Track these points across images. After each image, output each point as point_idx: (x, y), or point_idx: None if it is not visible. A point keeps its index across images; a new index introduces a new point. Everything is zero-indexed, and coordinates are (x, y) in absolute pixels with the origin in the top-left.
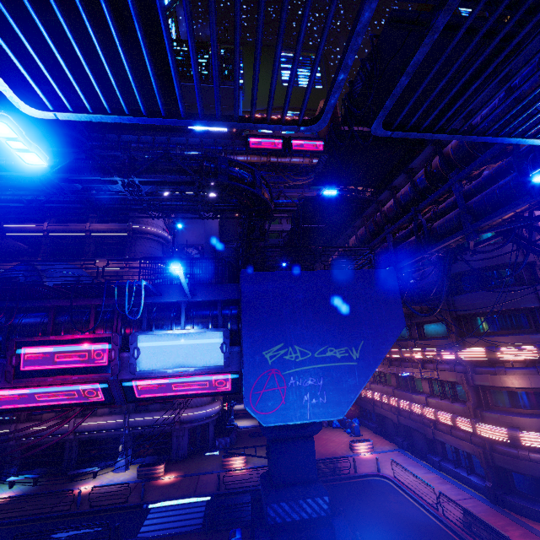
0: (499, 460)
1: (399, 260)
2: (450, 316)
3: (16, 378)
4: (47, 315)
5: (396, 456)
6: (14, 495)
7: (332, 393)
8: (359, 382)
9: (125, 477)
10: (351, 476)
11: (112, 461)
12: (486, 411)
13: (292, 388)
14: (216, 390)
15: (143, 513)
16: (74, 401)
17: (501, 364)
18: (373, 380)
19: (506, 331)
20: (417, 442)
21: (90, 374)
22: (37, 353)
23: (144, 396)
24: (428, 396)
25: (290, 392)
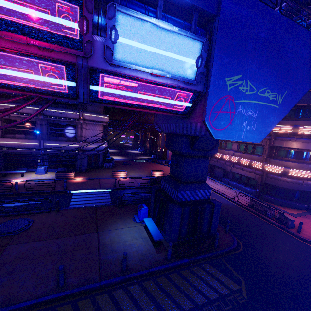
0: (269, 181)
1: None
2: None
3: None
4: None
5: None
6: None
7: (259, 125)
8: (275, 121)
9: (46, 177)
10: None
11: (33, 168)
12: (273, 159)
13: (238, 115)
14: (171, 108)
15: (68, 195)
16: (28, 84)
17: (295, 136)
18: None
19: (307, 118)
20: (216, 173)
21: (55, 44)
22: None
23: (108, 98)
24: (235, 151)
25: (236, 118)
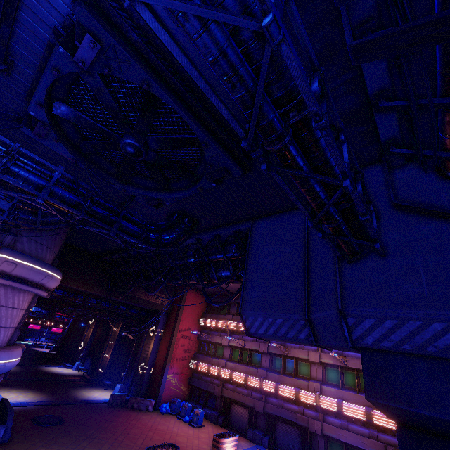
0: None
1: None
2: None
3: None
4: None
5: None
6: None
7: None
8: None
9: None
10: None
11: None
12: None
13: None
14: None
15: None
16: None
17: None
18: (229, 358)
19: None
20: (282, 437)
21: None
22: None
23: None
24: (321, 383)
25: None
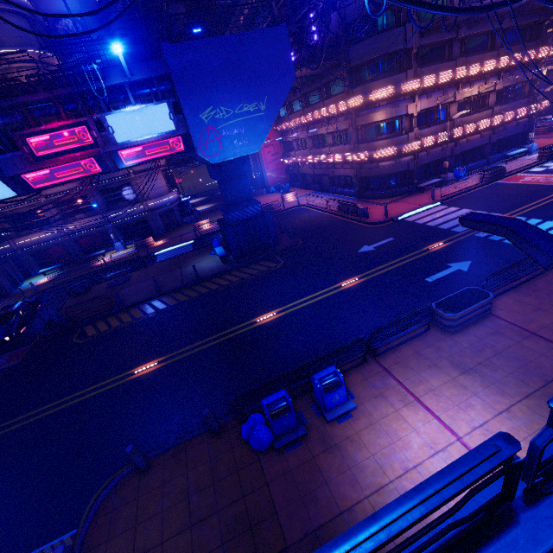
0: (364, 173)
1: (295, 13)
2: (345, 70)
3: (36, 162)
4: (19, 113)
5: (311, 195)
6: (53, 277)
7: (251, 137)
8: (267, 127)
9: (127, 251)
10: (281, 210)
11: (111, 248)
12: (361, 144)
13: (225, 138)
14: (176, 151)
15: (153, 257)
16: (83, 174)
17: (373, 105)
18: (297, 149)
19: (380, 76)
20: (325, 184)
21: (87, 150)
22: (39, 142)
23: (129, 163)
24: (331, 147)
25: (225, 141)
